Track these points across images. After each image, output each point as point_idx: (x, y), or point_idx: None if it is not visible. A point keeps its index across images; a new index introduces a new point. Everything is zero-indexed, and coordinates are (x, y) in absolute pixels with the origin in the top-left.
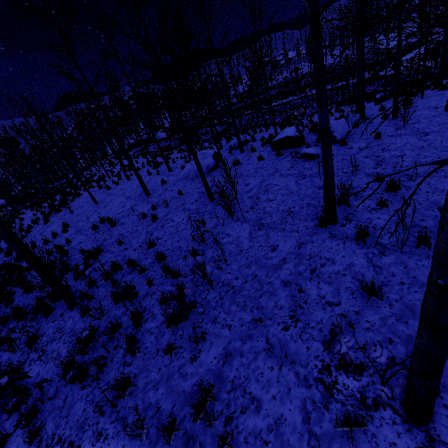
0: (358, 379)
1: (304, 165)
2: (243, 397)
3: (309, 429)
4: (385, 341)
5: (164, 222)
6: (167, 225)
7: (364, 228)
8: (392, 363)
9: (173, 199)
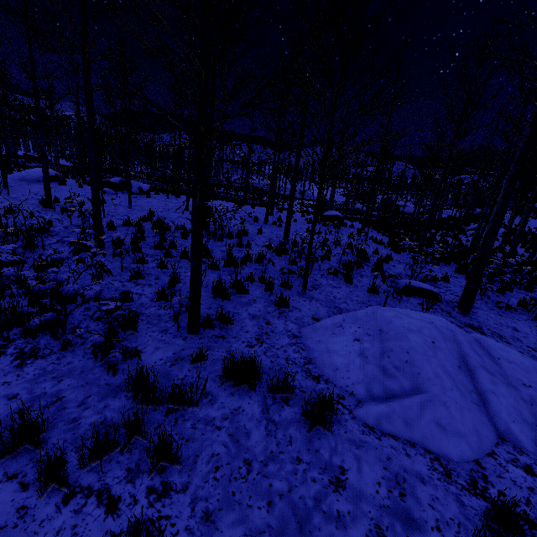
0: None
1: None
2: None
3: None
4: None
5: None
6: None
7: (50, 202)
8: None
9: None
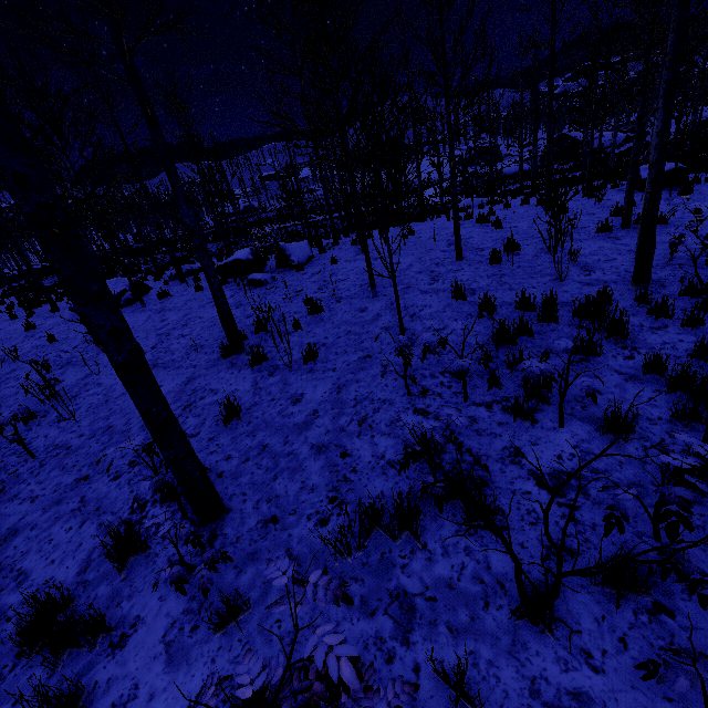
0: (173, 505)
1: (247, 293)
2: (6, 577)
3: (81, 579)
4: (224, 459)
5: (1, 382)
6: (4, 386)
7: (258, 349)
8: (218, 478)
9: (35, 349)
